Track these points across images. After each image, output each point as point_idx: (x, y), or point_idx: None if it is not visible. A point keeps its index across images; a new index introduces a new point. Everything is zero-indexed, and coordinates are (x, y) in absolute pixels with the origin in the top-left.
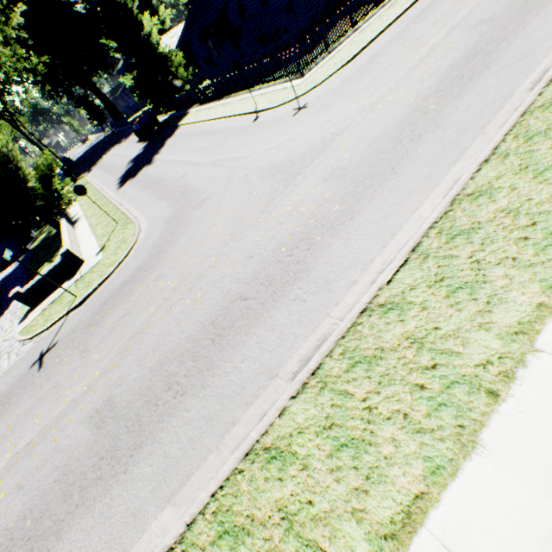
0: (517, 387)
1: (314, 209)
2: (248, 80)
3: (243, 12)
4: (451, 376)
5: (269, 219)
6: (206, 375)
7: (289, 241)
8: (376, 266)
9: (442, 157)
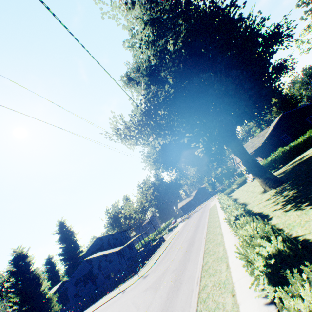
0: (227, 251)
1: (174, 275)
2: (109, 288)
3: (100, 267)
4: (220, 257)
5: (160, 288)
6: (173, 311)
7: (173, 283)
8: (199, 265)
9: (197, 251)
